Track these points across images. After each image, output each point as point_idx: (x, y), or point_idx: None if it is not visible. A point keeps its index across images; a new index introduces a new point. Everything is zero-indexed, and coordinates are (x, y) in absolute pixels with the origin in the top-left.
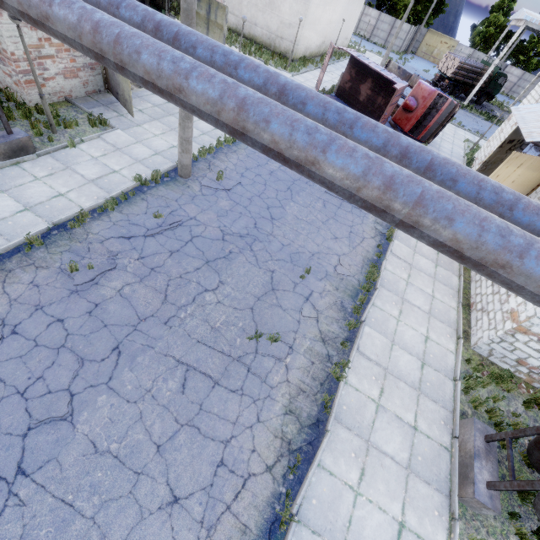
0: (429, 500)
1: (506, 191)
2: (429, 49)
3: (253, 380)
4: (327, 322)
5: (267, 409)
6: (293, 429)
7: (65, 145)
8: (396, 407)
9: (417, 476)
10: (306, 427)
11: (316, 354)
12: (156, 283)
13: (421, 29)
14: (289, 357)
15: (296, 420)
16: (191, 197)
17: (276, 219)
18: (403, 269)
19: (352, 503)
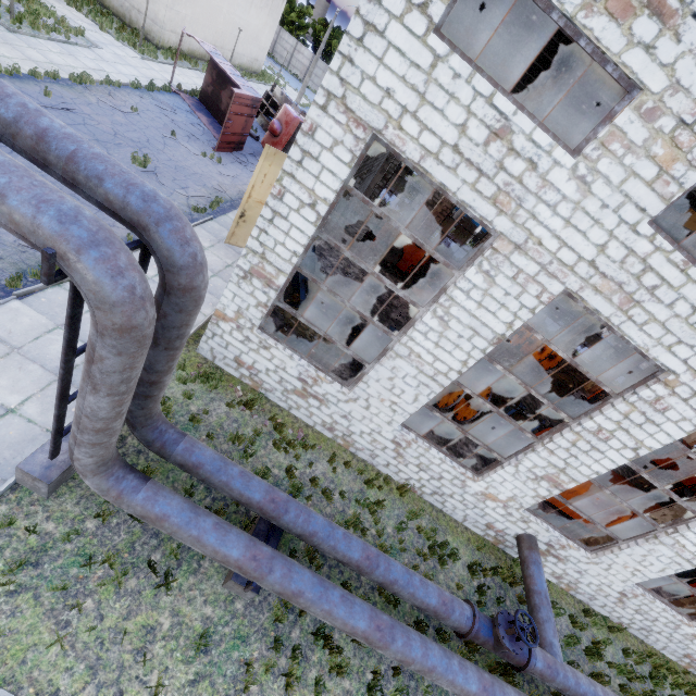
0: None
1: None
2: None
3: None
4: None
5: None
6: None
7: None
8: None
9: None
10: None
11: None
12: None
13: None
14: None
15: None
16: None
17: None
18: (155, 267)
19: None
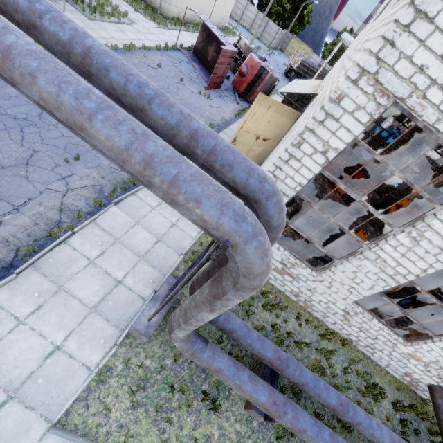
0: (100, 332)
1: (41, 3)
2: (293, 51)
3: None
4: (75, 198)
5: None
6: None
7: None
8: (109, 266)
9: (99, 315)
10: None
11: (45, 218)
12: None
13: (287, 33)
14: (10, 216)
15: None
16: None
17: None
18: None
19: (9, 329)
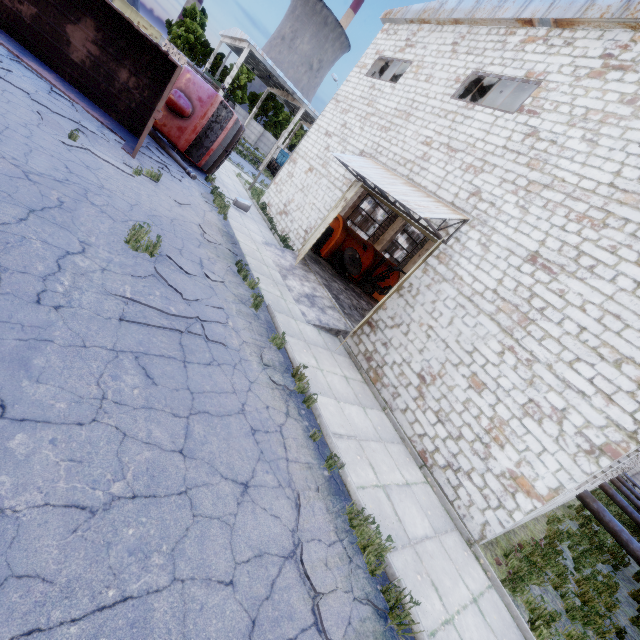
0: None
1: None
2: None
3: None
4: None
5: None
6: None
7: None
8: None
9: None
10: None
11: None
12: None
13: None
14: None
15: None
16: None
17: None
18: (360, 459)
19: None
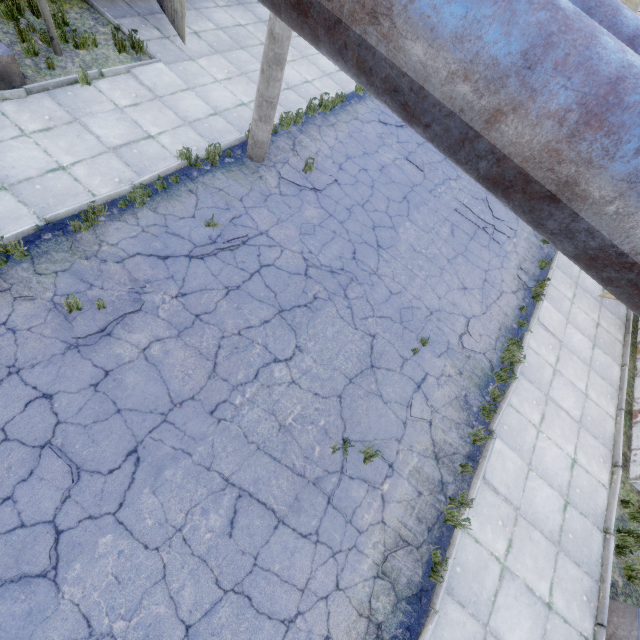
0: None
1: None
2: None
3: (334, 519)
4: (444, 427)
5: (351, 568)
6: (385, 603)
7: (73, 79)
8: (526, 572)
9: None
10: (404, 600)
11: (426, 480)
12: (201, 342)
13: None
14: (388, 482)
15: (391, 588)
16: (263, 197)
17: (384, 248)
18: (551, 348)
19: None
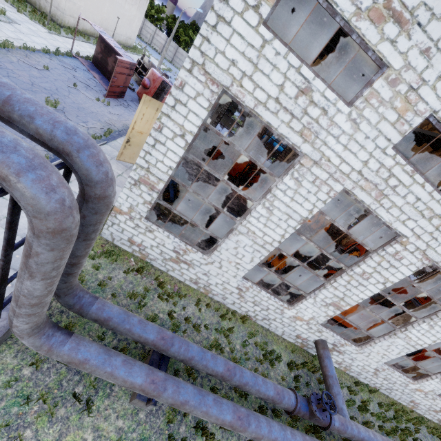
0: None
1: None
2: None
3: None
4: None
5: None
6: None
7: None
8: None
9: None
10: None
11: None
12: None
13: None
14: None
15: None
16: None
17: None
18: None
19: None
